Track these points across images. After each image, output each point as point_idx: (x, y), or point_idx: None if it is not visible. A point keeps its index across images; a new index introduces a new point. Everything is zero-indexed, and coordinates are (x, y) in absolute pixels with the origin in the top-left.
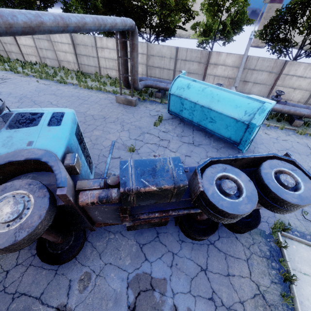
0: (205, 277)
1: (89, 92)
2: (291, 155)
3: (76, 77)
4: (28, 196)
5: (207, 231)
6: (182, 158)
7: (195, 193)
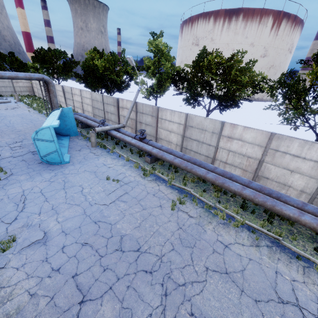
0: None
1: (44, 119)
2: None
3: None
4: None
5: None
6: (7, 156)
7: None
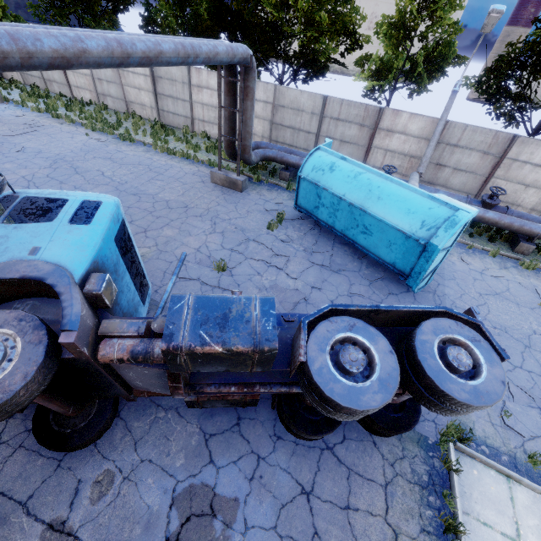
0: (307, 506)
1: (168, 160)
2: (476, 313)
3: (151, 132)
4: (15, 339)
5: (321, 425)
6: (306, 290)
7: (295, 362)
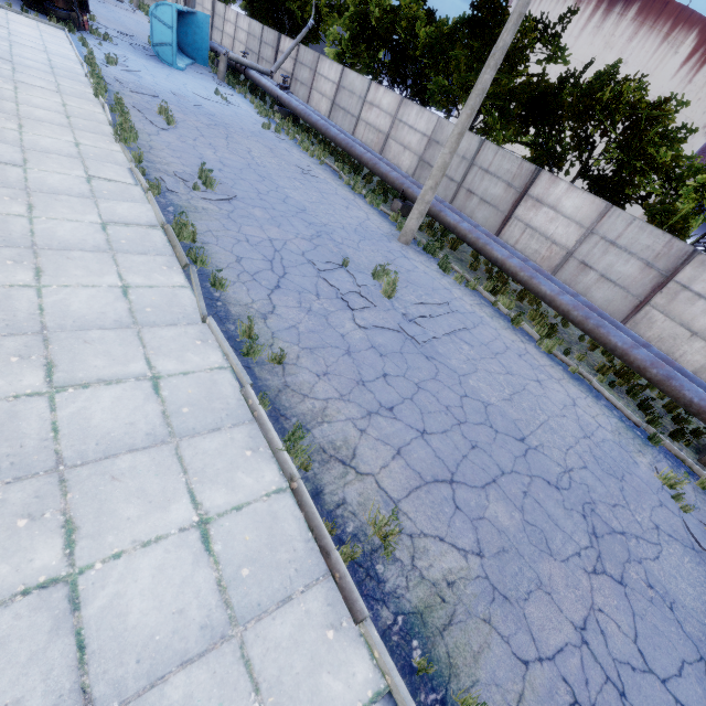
0: None
1: None
2: None
3: None
4: None
5: None
6: (113, 36)
7: None
